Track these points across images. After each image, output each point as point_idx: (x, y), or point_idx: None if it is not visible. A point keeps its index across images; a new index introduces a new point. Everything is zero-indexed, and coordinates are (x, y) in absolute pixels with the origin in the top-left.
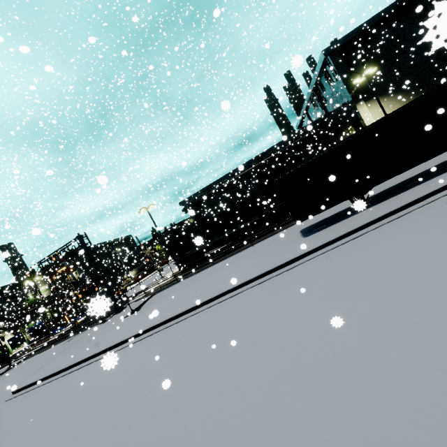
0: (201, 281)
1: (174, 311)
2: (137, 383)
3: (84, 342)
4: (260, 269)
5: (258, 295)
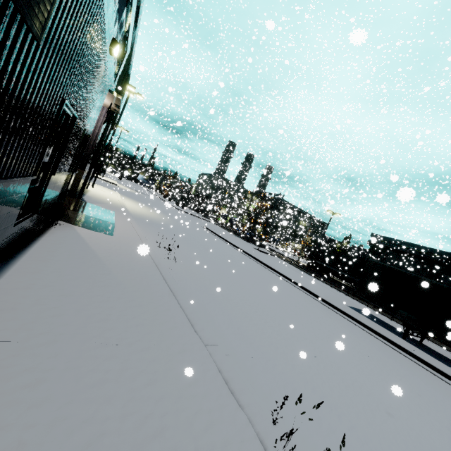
0: (289, 268)
1: (259, 257)
2: (220, 249)
3: (232, 238)
4: (301, 282)
5: (276, 278)
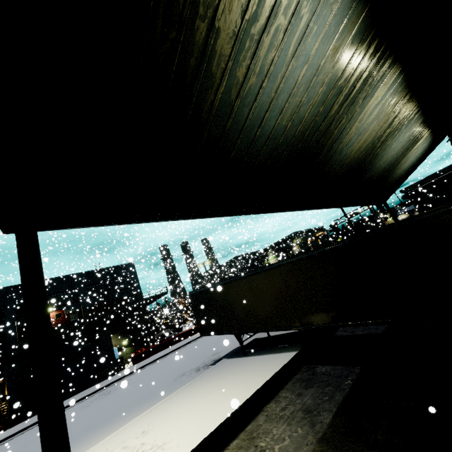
0: None
1: None
2: None
3: None
4: None
5: None
